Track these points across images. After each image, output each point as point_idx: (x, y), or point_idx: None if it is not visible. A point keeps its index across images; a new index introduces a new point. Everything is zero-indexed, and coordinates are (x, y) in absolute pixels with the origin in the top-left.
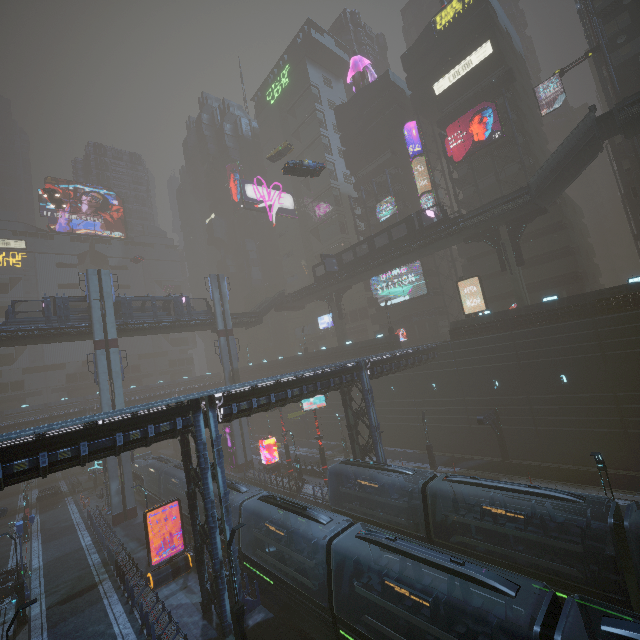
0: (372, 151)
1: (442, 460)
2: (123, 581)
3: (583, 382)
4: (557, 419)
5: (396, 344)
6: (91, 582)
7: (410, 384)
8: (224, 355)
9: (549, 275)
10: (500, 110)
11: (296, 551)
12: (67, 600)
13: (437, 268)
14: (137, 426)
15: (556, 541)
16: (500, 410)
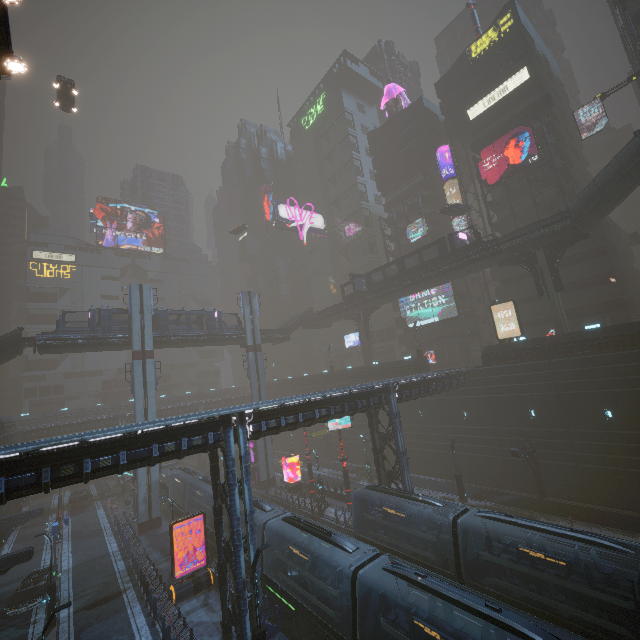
0: (404, 174)
1: (472, 492)
2: (147, 592)
3: (631, 418)
4: (601, 457)
5: (425, 367)
6: (116, 589)
7: (439, 409)
8: (252, 370)
9: (590, 301)
10: (537, 134)
11: (319, 578)
12: (93, 605)
13: (469, 290)
14: (172, 438)
15: (603, 594)
16: (536, 443)
